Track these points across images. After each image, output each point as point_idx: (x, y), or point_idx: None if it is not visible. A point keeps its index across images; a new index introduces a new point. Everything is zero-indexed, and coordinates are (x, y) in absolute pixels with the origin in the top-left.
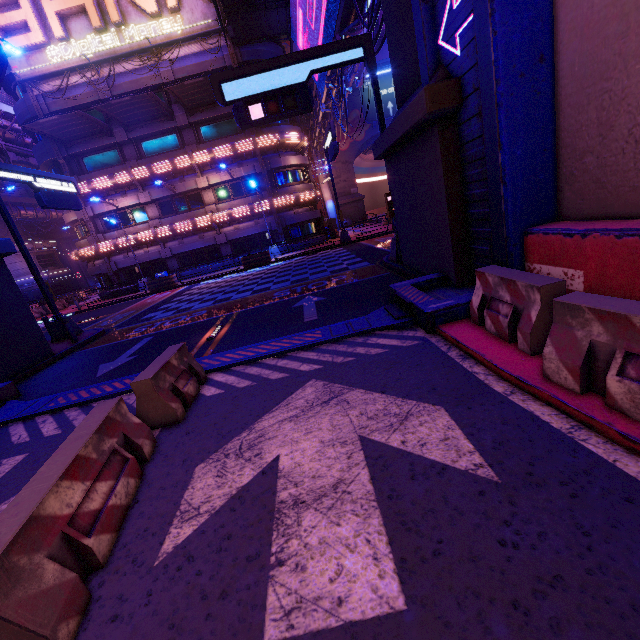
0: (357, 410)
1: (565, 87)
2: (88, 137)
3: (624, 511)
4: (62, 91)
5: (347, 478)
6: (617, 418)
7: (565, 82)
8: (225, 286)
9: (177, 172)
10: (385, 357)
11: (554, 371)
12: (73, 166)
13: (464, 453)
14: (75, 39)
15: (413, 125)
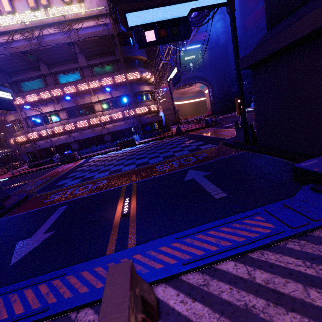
0: None
1: None
2: (24, 70)
3: None
4: (8, 43)
5: None
6: None
7: None
8: (112, 160)
9: (79, 92)
10: None
11: None
12: (14, 88)
13: None
14: (18, 13)
15: None
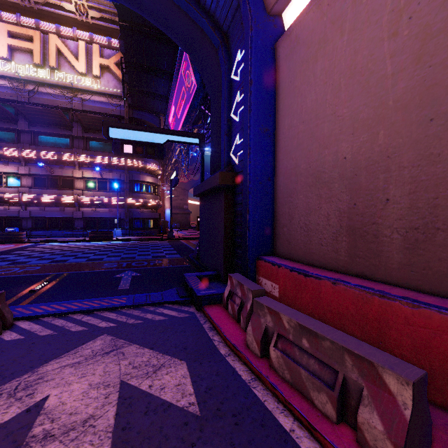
0: (128, 360)
1: (278, 194)
2: None
3: (258, 432)
4: None
5: (98, 414)
6: (272, 373)
7: (278, 192)
8: (67, 250)
9: (60, 162)
10: (163, 323)
11: (251, 342)
12: None
13: (186, 395)
14: (16, 62)
15: (213, 187)
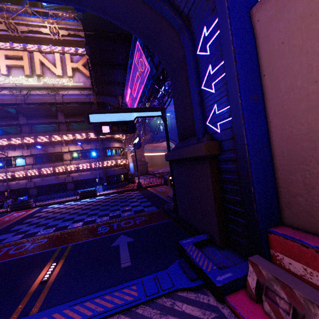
0: None
1: (279, 160)
2: (1, 118)
3: None
4: None
5: None
6: None
7: (279, 158)
8: (65, 213)
9: (51, 142)
10: None
11: None
12: None
13: None
14: (12, 76)
15: (194, 156)
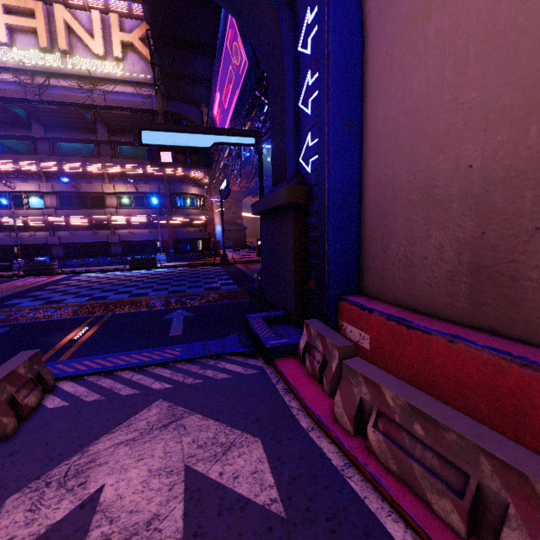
0: (191, 437)
1: (366, 214)
2: (3, 124)
3: None
4: None
5: (162, 513)
6: (371, 460)
7: (366, 211)
8: (106, 283)
9: (86, 174)
10: (228, 383)
11: (340, 415)
12: None
13: (266, 487)
14: (18, 48)
15: (278, 205)
